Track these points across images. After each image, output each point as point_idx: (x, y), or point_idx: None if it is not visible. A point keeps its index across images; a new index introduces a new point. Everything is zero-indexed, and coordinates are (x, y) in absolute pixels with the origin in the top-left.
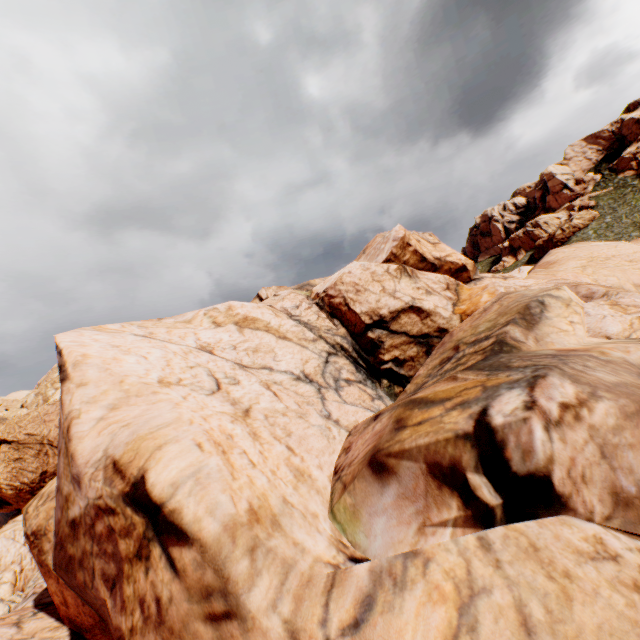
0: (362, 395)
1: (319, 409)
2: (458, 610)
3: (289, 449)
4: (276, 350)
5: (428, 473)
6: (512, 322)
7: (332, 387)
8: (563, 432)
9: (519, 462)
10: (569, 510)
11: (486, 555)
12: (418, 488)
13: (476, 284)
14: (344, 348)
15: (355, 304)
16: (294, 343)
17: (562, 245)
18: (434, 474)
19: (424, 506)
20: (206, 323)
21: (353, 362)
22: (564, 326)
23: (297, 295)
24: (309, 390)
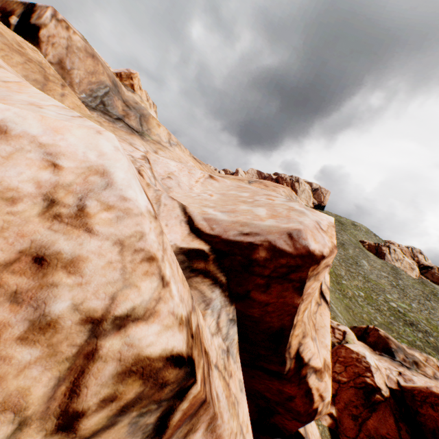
0: None
1: None
2: None
3: None
4: None
5: None
6: None
7: None
8: (58, 26)
9: (35, 20)
10: (40, 48)
11: None
12: None
13: None
14: None
15: None
16: None
17: None
18: (0, 10)
19: None
20: None
21: None
22: None
23: None
24: None
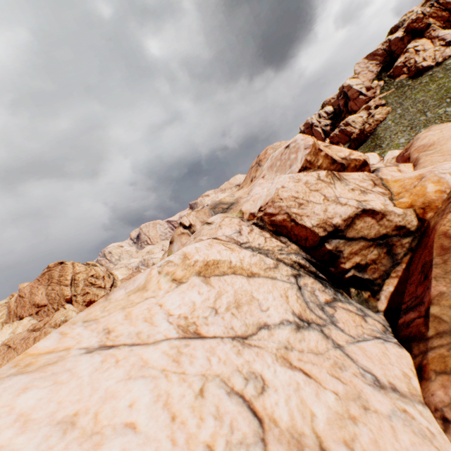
0: (353, 318)
1: (357, 372)
2: None
3: None
4: (255, 295)
5: None
6: None
7: (327, 321)
8: None
9: None
10: None
11: None
12: None
13: (378, 175)
14: (301, 265)
15: (303, 218)
16: (263, 277)
17: (371, 135)
18: None
19: None
20: (164, 283)
21: (315, 277)
22: None
23: (231, 219)
24: (316, 338)
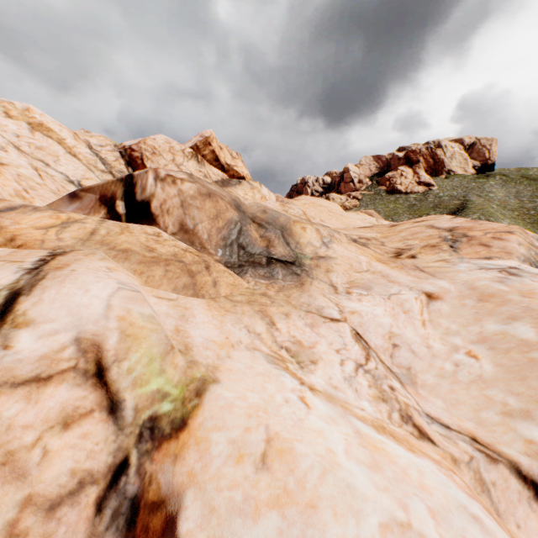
0: None
1: None
2: (63, 223)
3: (25, 190)
4: (61, 158)
5: (99, 200)
6: (215, 181)
7: None
8: (165, 186)
9: (140, 195)
10: (157, 225)
11: (99, 221)
12: (90, 205)
13: None
14: None
15: (148, 161)
16: (83, 163)
17: None
18: (102, 200)
19: (88, 213)
20: None
21: None
22: (241, 193)
23: (107, 140)
24: None
